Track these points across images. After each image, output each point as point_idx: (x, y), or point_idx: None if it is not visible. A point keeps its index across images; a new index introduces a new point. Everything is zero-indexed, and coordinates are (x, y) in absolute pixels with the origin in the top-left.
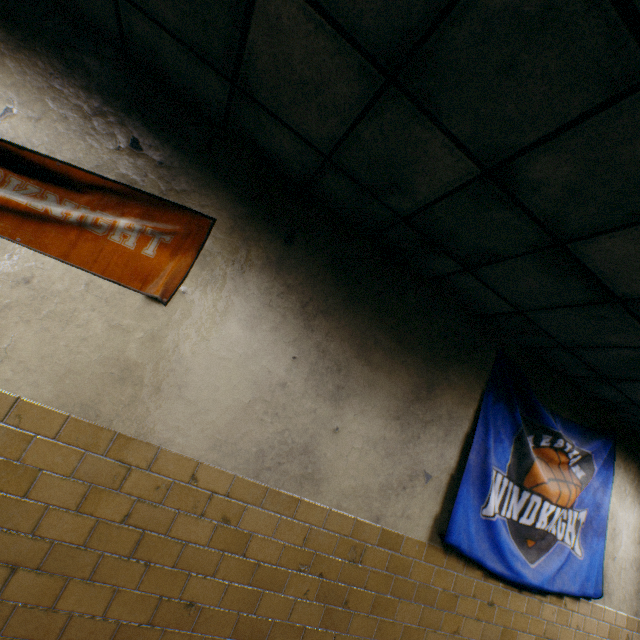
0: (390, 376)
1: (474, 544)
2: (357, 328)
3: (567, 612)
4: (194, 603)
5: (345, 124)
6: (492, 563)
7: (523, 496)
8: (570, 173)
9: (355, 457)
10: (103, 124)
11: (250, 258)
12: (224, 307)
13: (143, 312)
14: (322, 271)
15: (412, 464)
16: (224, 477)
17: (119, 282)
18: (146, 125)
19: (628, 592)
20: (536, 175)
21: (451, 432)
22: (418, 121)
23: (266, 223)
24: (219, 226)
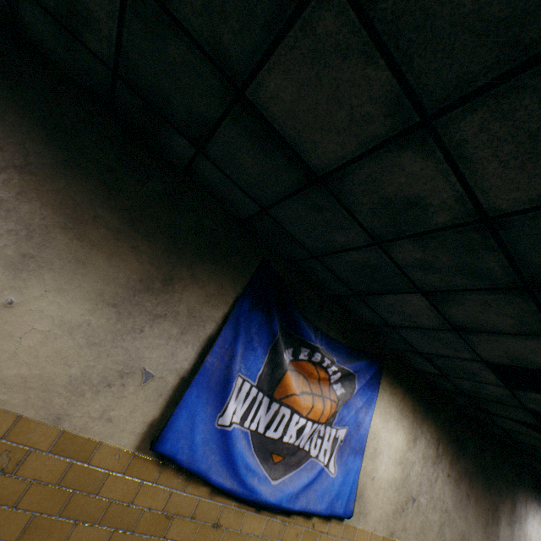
0: (112, 258)
1: (198, 455)
2: (71, 197)
3: (315, 534)
4: None
5: None
6: (220, 478)
7: (272, 408)
8: None
9: (35, 340)
10: None
11: None
12: None
13: None
14: (27, 124)
15: (127, 359)
16: None
17: None
18: None
19: (386, 512)
20: None
21: (190, 331)
22: None
23: None
24: None
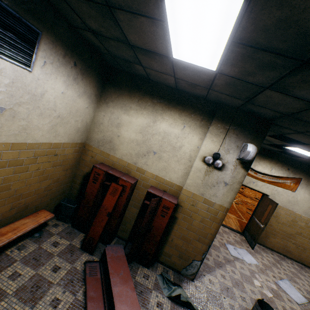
0: None
1: None
2: None
3: None
4: (301, 233)
5: None
6: None
7: None
8: None
9: None
10: (283, 167)
11: (308, 183)
12: (304, 192)
13: (291, 193)
14: None
15: None
16: (305, 217)
17: (287, 189)
18: (289, 165)
19: None
20: None
21: None
22: None
23: None
24: (302, 179)
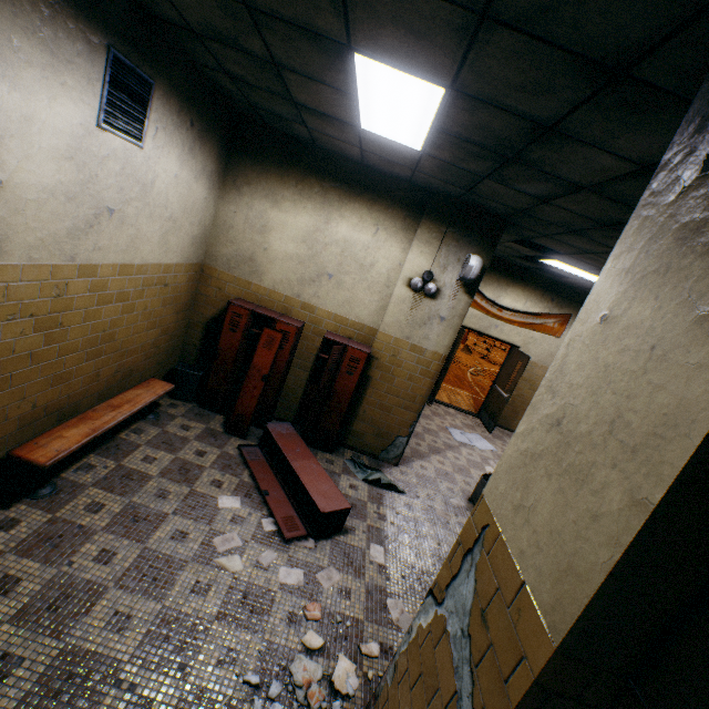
0: None
1: None
2: None
3: None
4: None
5: None
6: None
7: None
8: None
9: None
10: (544, 297)
11: None
12: None
13: (554, 341)
14: None
15: None
16: None
17: (549, 335)
18: (554, 294)
19: None
20: None
21: None
22: None
23: None
24: (572, 315)
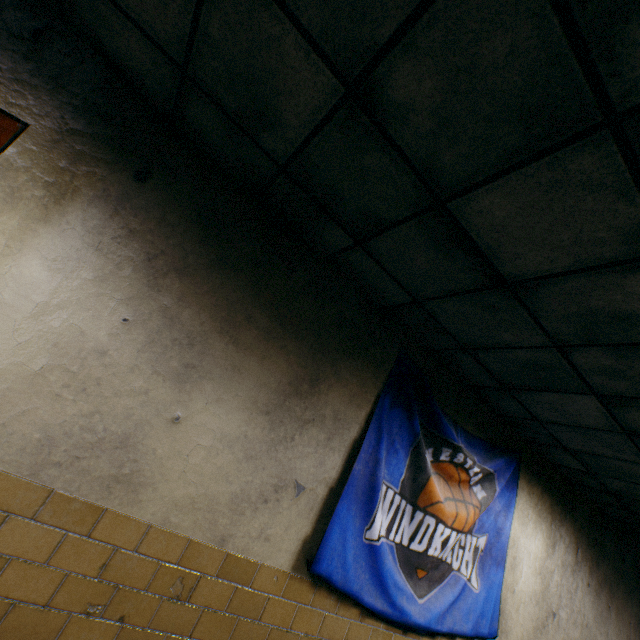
0: (263, 361)
1: (350, 574)
2: (225, 298)
3: None
4: None
5: (188, 11)
6: (371, 598)
7: (416, 517)
8: (435, 90)
9: (200, 457)
10: None
11: (77, 184)
12: (21, 237)
13: None
14: (184, 222)
15: (280, 471)
16: None
17: None
18: None
19: (527, 630)
20: (401, 94)
21: (336, 436)
22: (263, 4)
23: (110, 148)
24: (33, 135)
